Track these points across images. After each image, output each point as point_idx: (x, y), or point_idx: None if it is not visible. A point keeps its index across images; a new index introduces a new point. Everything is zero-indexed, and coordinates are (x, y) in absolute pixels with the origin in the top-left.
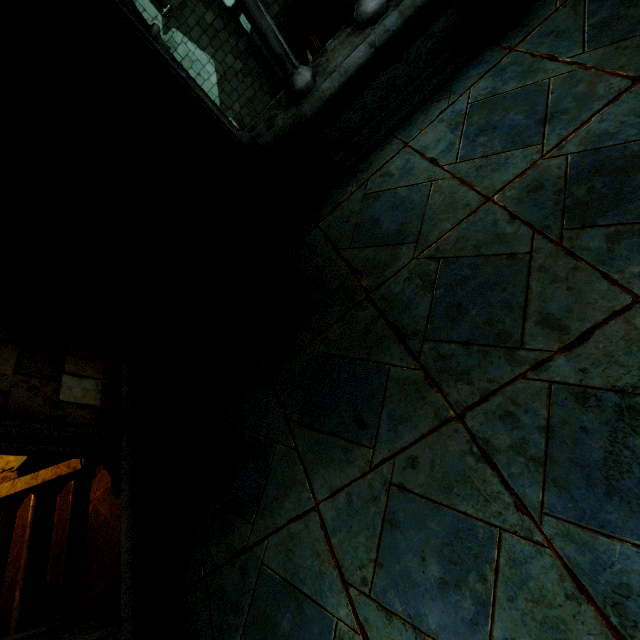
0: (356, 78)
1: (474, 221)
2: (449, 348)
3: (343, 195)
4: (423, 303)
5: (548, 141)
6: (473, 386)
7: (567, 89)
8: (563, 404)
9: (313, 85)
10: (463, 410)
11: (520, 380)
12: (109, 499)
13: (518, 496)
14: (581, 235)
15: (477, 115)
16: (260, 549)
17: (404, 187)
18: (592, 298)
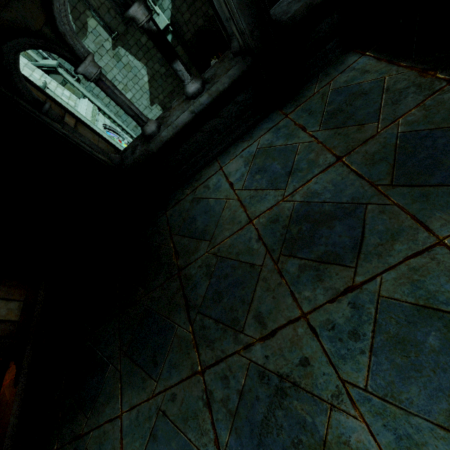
0: (186, 128)
1: (240, 235)
2: (208, 322)
3: (182, 195)
4: (203, 286)
5: (288, 189)
6: (213, 352)
7: (305, 154)
8: (252, 377)
9: (157, 132)
10: (205, 368)
11: (236, 355)
12: (12, 387)
13: (217, 435)
14: (288, 261)
15: (259, 158)
16: (87, 438)
17: (213, 199)
18: (282, 307)
